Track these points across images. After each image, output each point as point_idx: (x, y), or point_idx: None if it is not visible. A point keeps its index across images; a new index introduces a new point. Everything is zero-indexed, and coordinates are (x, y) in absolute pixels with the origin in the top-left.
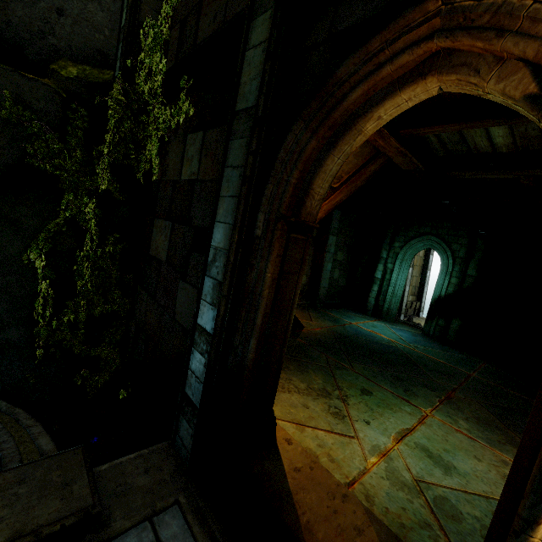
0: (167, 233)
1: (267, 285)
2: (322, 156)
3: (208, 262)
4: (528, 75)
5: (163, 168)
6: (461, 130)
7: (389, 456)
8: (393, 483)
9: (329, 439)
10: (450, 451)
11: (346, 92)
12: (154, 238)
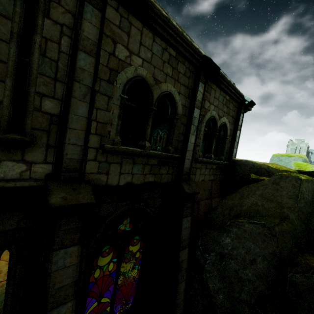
0: None
1: None
2: None
3: None
4: None
5: None
6: None
7: None
8: None
9: None
10: None
11: None
12: None
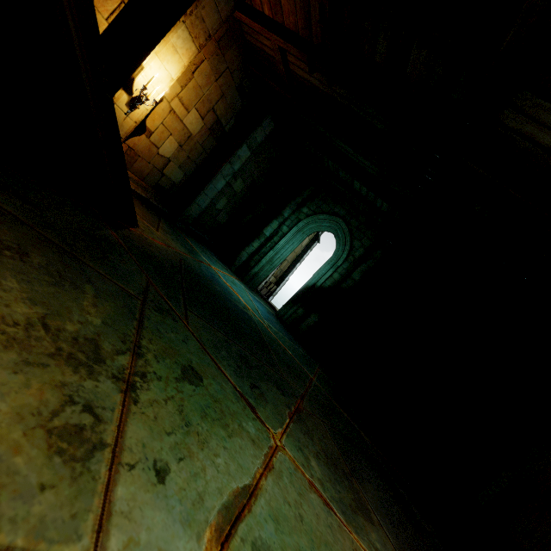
0: None
1: None
2: None
3: None
4: None
5: None
6: None
7: None
8: None
9: None
10: None
11: None
12: None
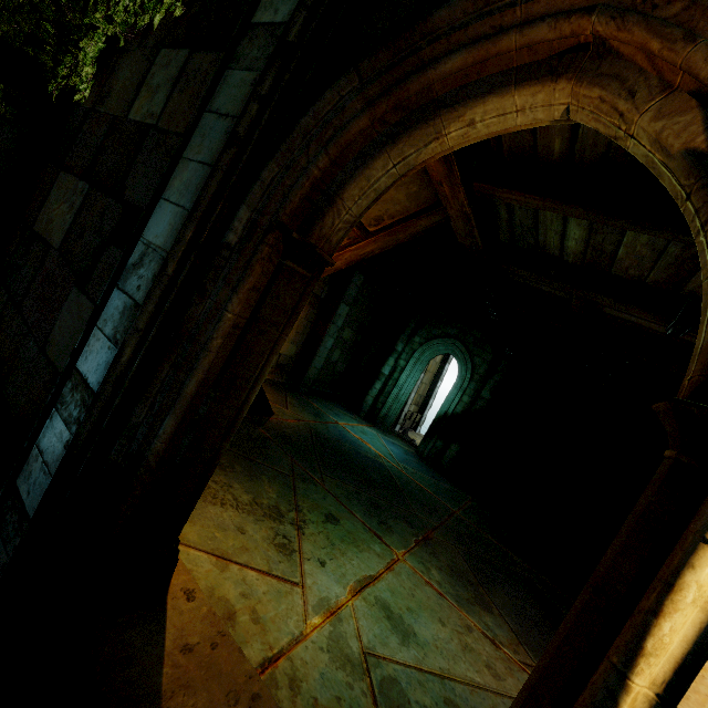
0: (75, 201)
1: (221, 332)
2: (371, 150)
3: (128, 264)
4: (699, 121)
5: (102, 92)
6: (539, 215)
7: (338, 616)
8: (334, 658)
9: (261, 586)
10: (414, 611)
11: (439, 57)
12: (50, 203)
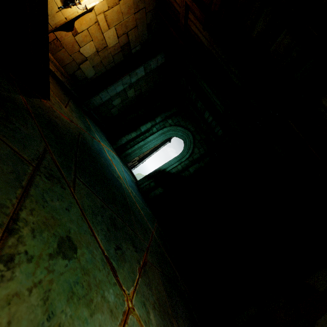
0: None
1: None
2: None
3: None
4: None
5: None
6: None
7: None
8: None
9: None
10: None
11: None
12: None
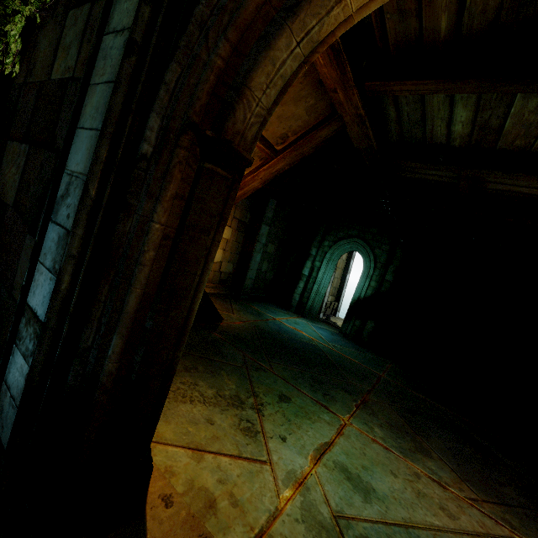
0: (20, 162)
1: (151, 244)
2: (272, 30)
3: (57, 197)
4: None
5: (29, 66)
6: (426, 106)
7: (305, 485)
8: (309, 528)
9: (234, 470)
10: (368, 468)
11: None
12: (3, 170)
